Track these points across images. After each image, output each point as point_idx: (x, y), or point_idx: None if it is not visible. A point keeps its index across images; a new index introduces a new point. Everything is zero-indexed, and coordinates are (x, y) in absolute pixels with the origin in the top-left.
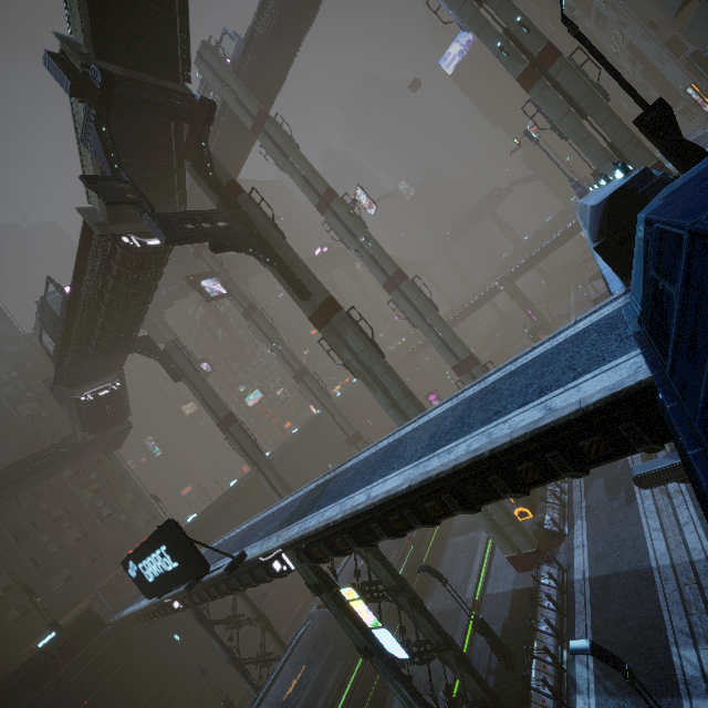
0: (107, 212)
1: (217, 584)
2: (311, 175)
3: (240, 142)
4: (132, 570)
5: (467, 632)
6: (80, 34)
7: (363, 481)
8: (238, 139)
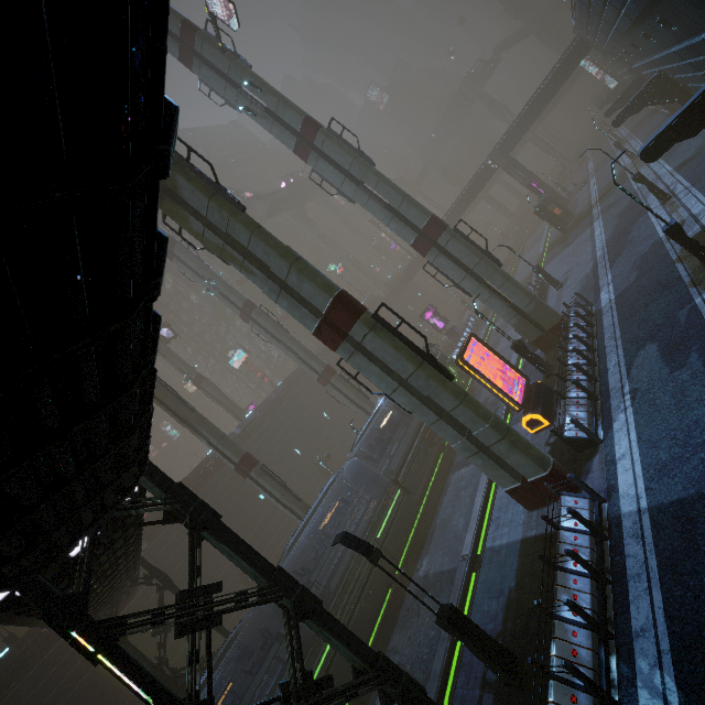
0: None
1: None
2: None
3: None
4: None
5: (464, 605)
6: None
7: None
8: None
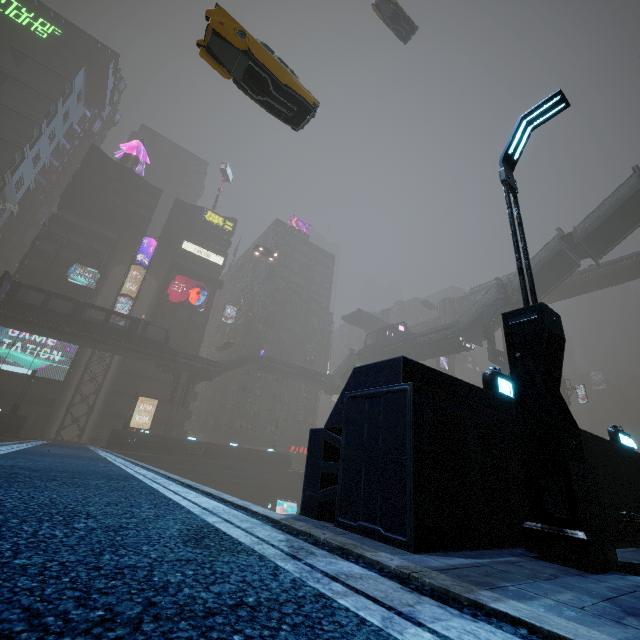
0: (465, 327)
1: None
2: None
3: None
4: None
5: None
6: (515, 280)
7: None
8: None
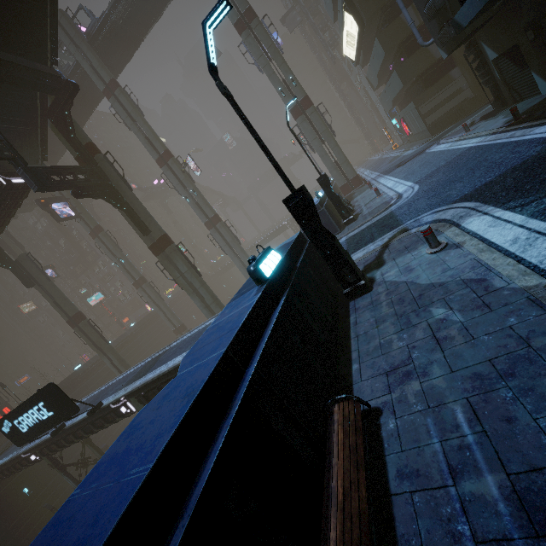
0: None
1: (74, 432)
2: (153, 137)
3: (91, 94)
4: (6, 427)
5: None
6: None
7: (181, 351)
8: (89, 92)
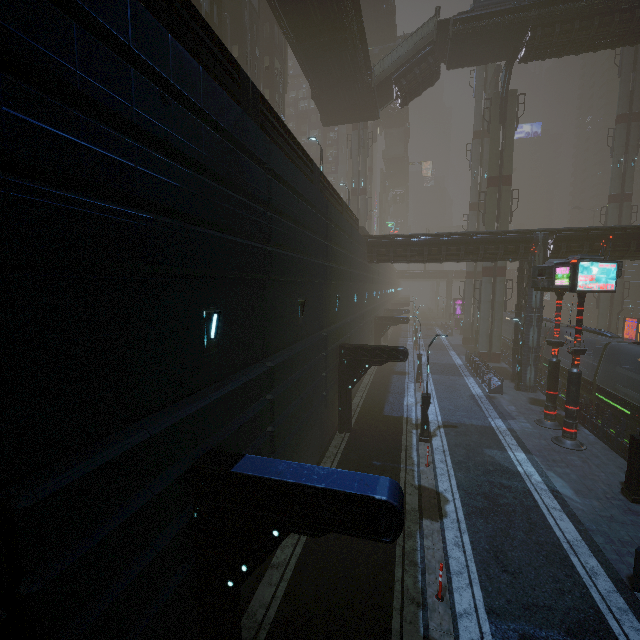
0: None
1: None
2: (638, 95)
3: None
4: None
5: None
6: None
7: None
8: None
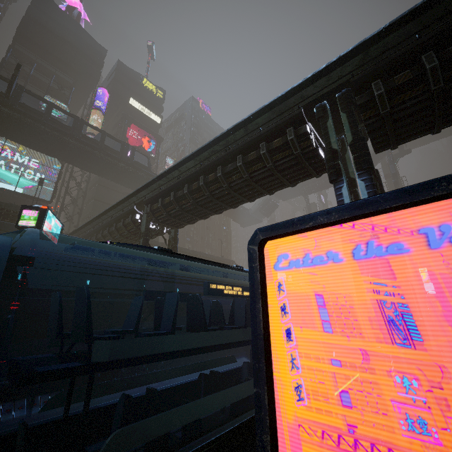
0: None
1: None
2: None
3: None
4: None
5: None
6: None
7: None
8: None
